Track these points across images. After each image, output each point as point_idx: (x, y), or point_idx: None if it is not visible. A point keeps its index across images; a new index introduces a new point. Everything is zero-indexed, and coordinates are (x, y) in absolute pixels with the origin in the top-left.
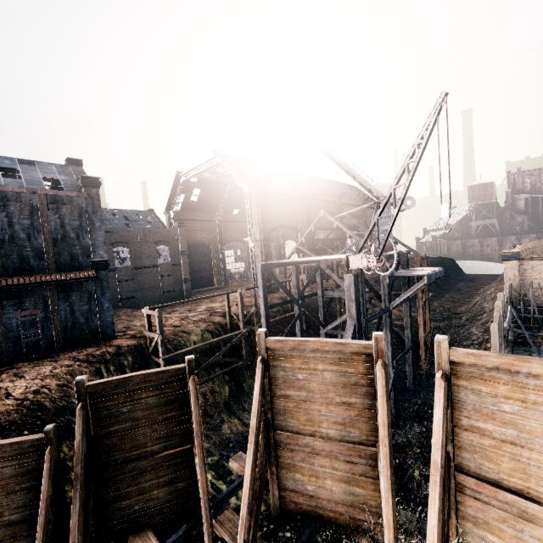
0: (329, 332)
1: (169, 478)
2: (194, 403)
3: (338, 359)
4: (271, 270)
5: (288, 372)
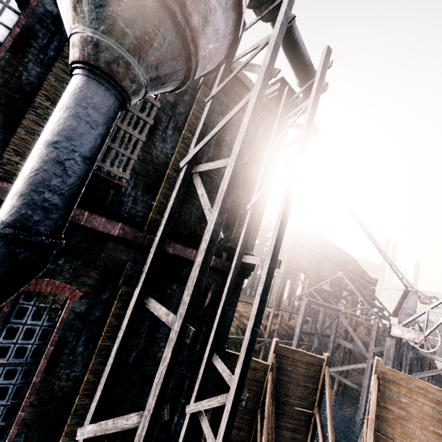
0: (331, 373)
1: (294, 427)
2: (329, 384)
3: (437, 400)
4: (281, 298)
5: (394, 393)
